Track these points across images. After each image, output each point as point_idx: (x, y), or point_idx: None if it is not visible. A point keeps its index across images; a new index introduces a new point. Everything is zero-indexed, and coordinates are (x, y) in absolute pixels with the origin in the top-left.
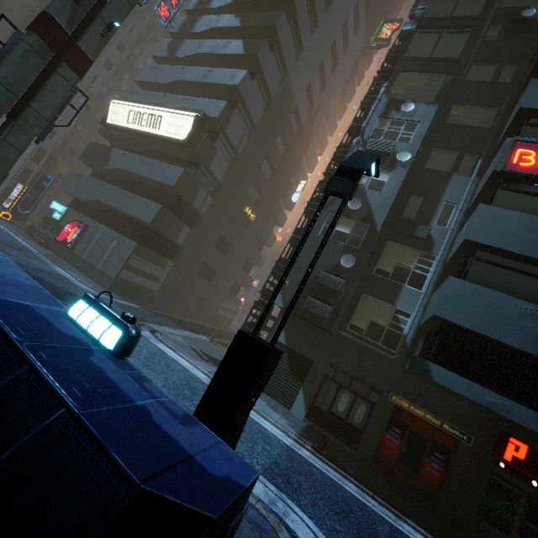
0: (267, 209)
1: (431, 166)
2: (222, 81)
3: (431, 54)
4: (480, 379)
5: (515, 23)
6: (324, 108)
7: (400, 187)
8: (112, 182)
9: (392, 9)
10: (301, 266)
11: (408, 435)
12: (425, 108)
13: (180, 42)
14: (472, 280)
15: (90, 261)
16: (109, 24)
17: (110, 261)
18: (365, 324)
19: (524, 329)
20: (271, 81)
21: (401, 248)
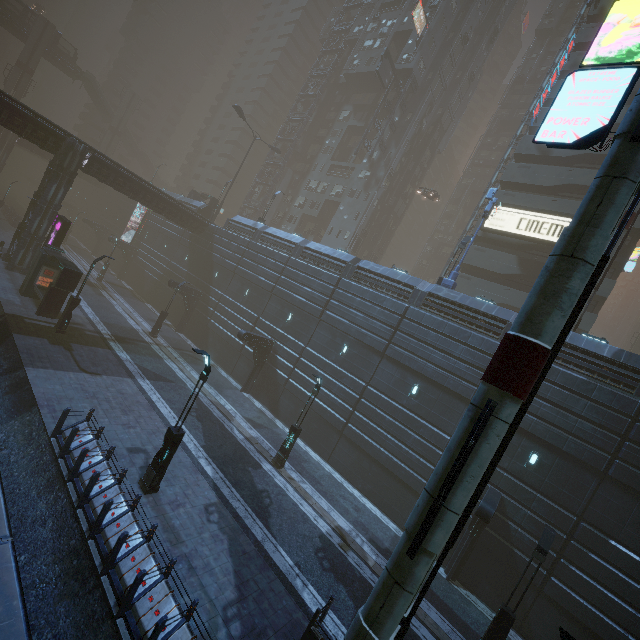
0: None
1: None
2: None
3: None
4: None
5: None
6: None
7: None
8: (493, 281)
9: None
10: None
11: None
12: None
13: None
14: None
15: None
16: None
17: None
18: None
19: None
20: None
21: None
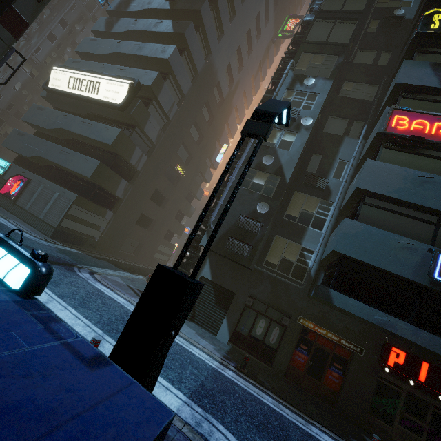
0: (196, 168)
1: (328, 130)
2: (154, 54)
3: (327, 39)
4: (370, 301)
5: (390, 20)
6: (242, 84)
7: (304, 146)
8: (54, 141)
9: (295, 8)
10: None
11: (314, 351)
12: (323, 83)
13: (116, 19)
14: (363, 221)
15: (33, 212)
16: None
17: (52, 211)
18: (277, 260)
19: (403, 260)
20: (197, 58)
21: (305, 197)
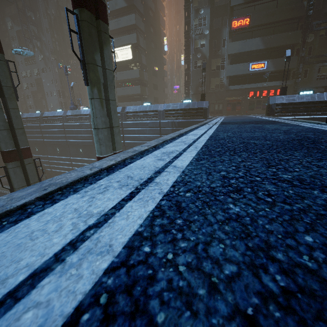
0: (160, 62)
1: (215, 27)
2: (127, 24)
3: None
4: (238, 84)
5: None
6: None
7: (209, 43)
8: None
9: None
10: (193, 80)
11: (232, 104)
12: (206, 9)
13: None
14: (232, 63)
15: None
16: (111, 41)
17: None
18: (214, 86)
19: (243, 70)
20: (140, 8)
21: (216, 60)
